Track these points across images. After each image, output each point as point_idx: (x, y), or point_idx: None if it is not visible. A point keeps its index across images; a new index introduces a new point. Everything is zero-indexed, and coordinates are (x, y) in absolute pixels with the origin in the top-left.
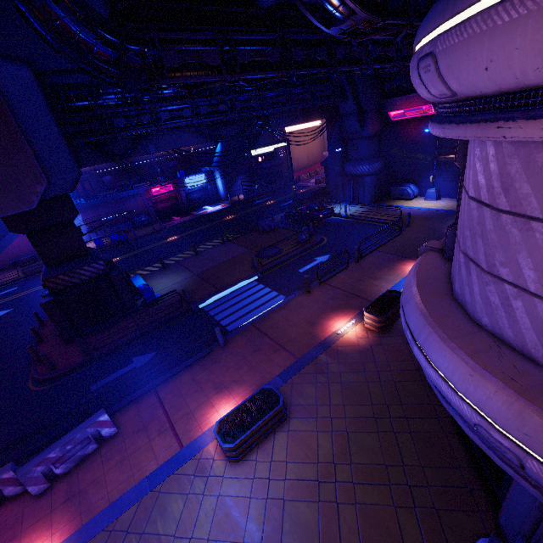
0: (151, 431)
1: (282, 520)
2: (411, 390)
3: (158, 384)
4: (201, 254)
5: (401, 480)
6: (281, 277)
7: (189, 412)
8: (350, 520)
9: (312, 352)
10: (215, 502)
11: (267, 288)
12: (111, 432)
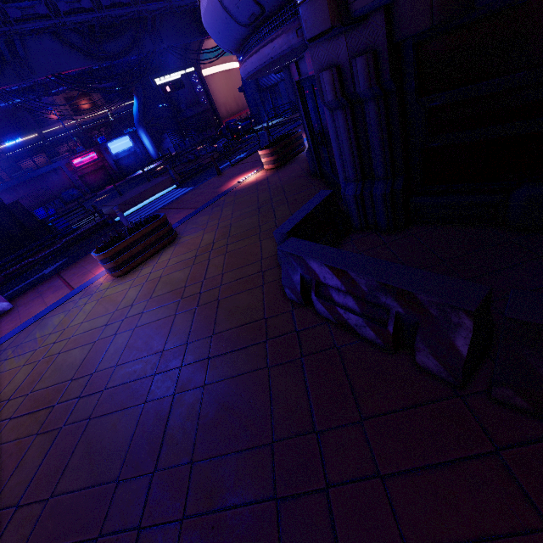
0: (46, 294)
1: (156, 286)
2: (296, 183)
3: (60, 269)
4: (126, 193)
5: (271, 227)
6: (199, 178)
7: (86, 271)
8: (218, 262)
9: (213, 200)
10: (96, 303)
11: (184, 188)
12: (4, 307)
